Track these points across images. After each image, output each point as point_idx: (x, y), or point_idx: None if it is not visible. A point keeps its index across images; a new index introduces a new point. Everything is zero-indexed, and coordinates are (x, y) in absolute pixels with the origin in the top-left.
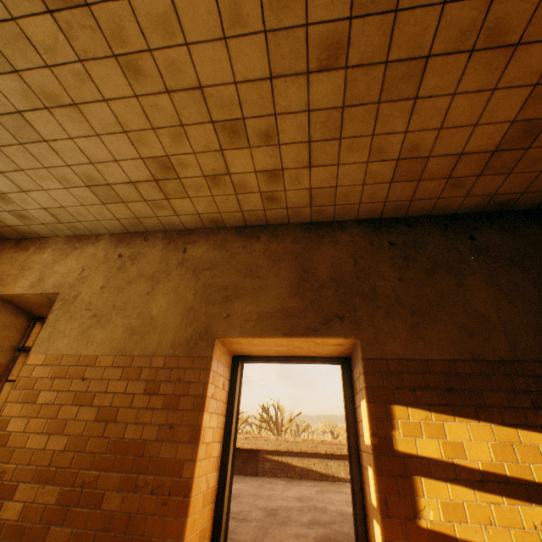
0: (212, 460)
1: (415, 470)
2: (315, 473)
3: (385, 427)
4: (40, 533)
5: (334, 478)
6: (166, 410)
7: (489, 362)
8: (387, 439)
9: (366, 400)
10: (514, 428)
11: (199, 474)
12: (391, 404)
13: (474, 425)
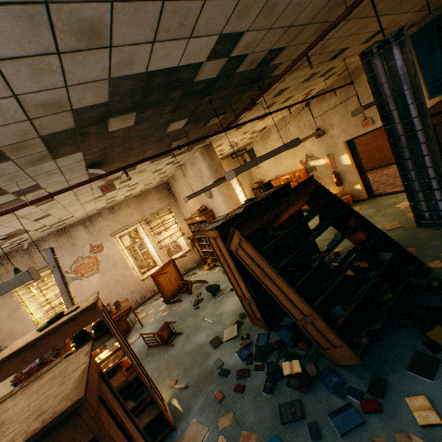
0: None
1: None
2: None
3: None
4: (366, 166)
5: None
6: (380, 137)
7: None
8: None
9: None
10: None
11: None
12: None
13: None
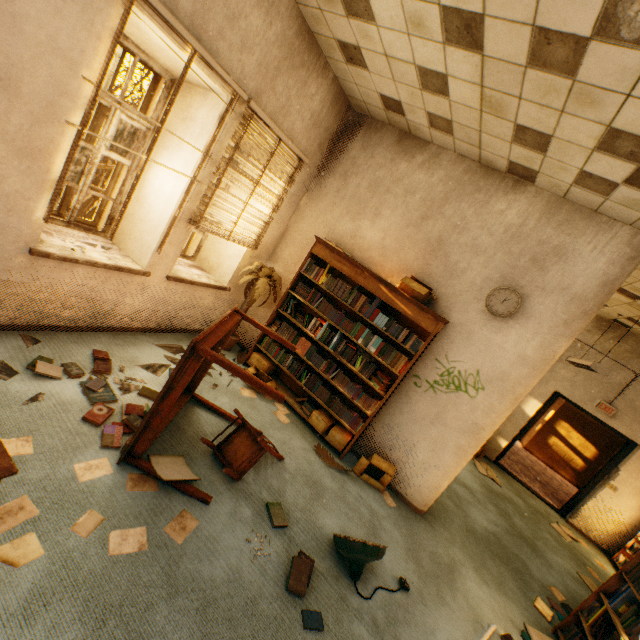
0: None
1: (553, 433)
2: None
3: (554, 421)
4: None
5: None
6: None
7: (604, 430)
8: (552, 423)
9: (554, 412)
10: (591, 445)
11: None
12: (561, 418)
13: (580, 437)
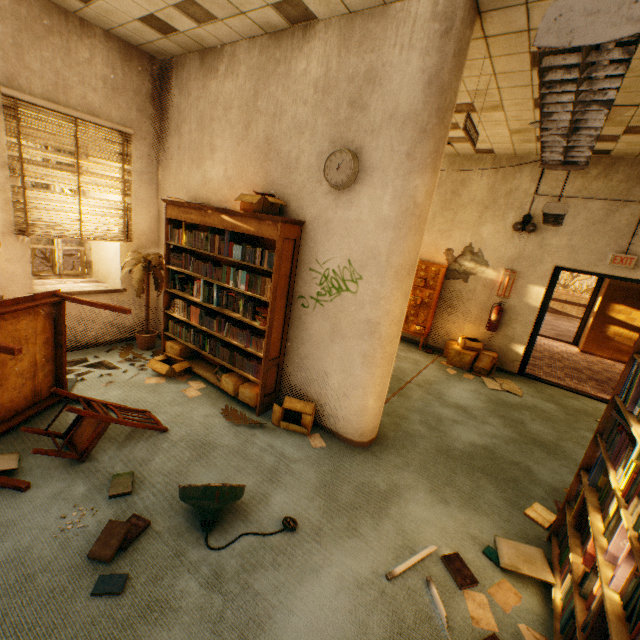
0: None
1: (609, 322)
2: (551, 310)
3: (604, 308)
4: None
5: (566, 314)
6: None
7: None
8: (603, 312)
9: (601, 298)
10: None
11: None
12: (612, 302)
13: None
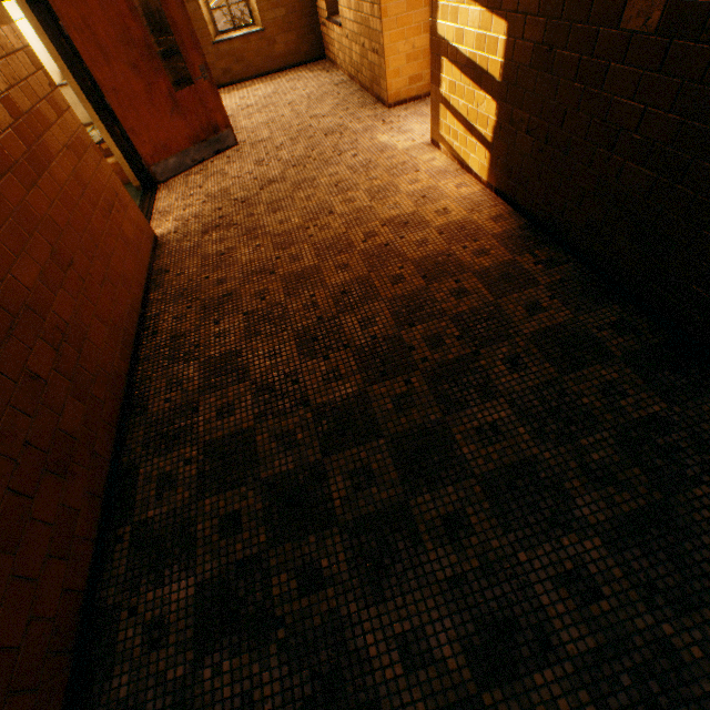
0: (415, 27)
1: (442, 53)
2: None
3: (435, 10)
4: (361, 70)
5: None
6: None
7: None
8: (435, 23)
9: None
10: (491, 16)
11: (392, 43)
12: None
13: (472, 10)
